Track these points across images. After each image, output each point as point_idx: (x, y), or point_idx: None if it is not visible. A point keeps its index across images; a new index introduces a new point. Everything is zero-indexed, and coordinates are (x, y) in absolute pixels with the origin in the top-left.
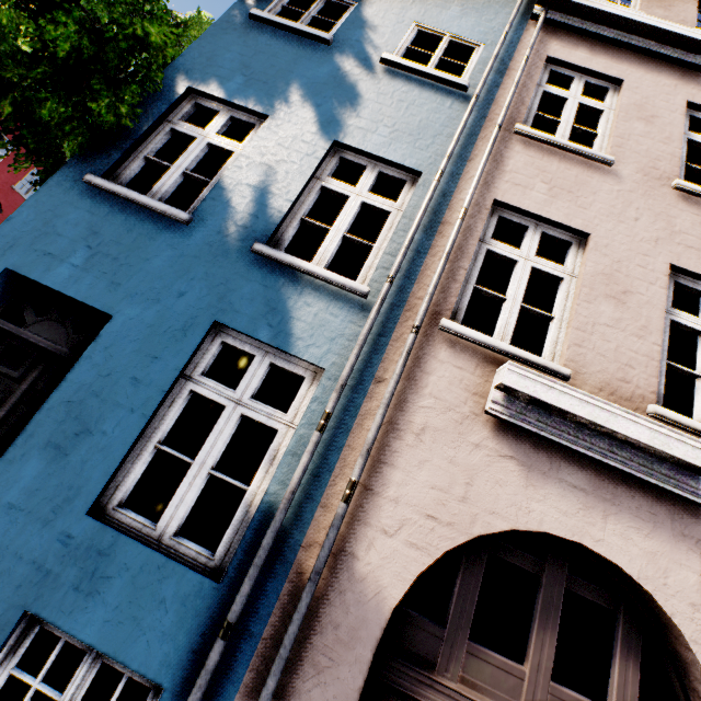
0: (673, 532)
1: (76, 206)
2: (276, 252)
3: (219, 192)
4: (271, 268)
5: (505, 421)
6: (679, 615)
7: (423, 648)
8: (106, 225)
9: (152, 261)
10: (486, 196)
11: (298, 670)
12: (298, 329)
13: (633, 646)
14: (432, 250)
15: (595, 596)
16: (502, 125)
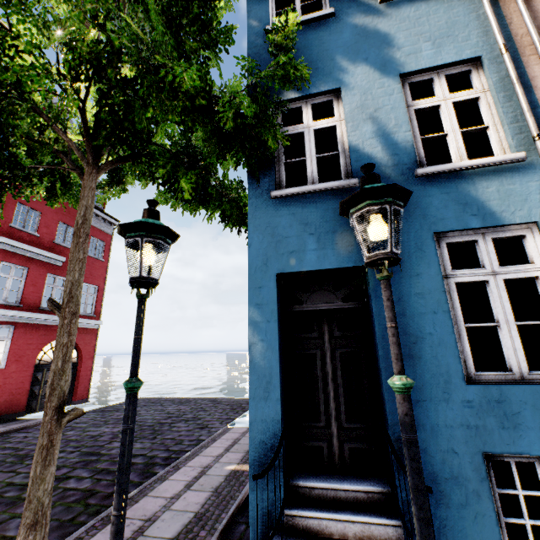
0: None
1: (279, 216)
2: (436, 167)
3: (356, 154)
4: (438, 180)
5: None
6: None
7: None
8: (308, 215)
9: None
10: None
11: None
12: (494, 207)
13: None
14: None
15: None
16: None
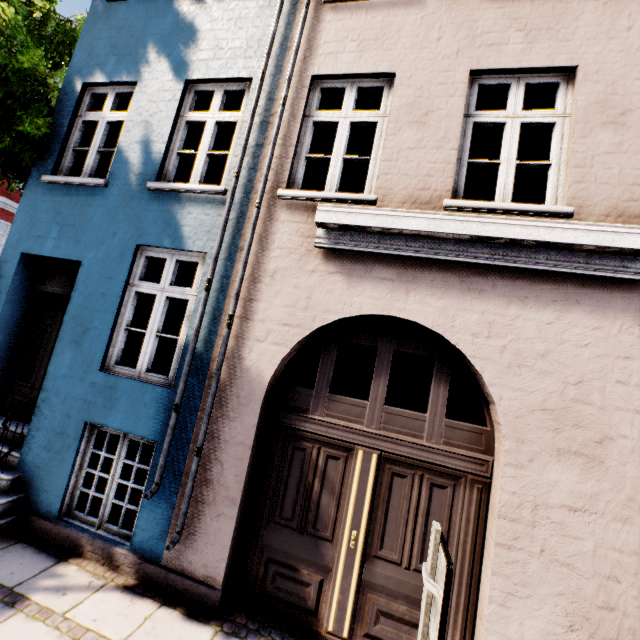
0: (460, 290)
1: (44, 200)
2: (161, 184)
3: (120, 155)
4: (162, 197)
5: (329, 249)
6: (462, 343)
7: (301, 403)
8: (63, 206)
9: (93, 219)
10: (305, 76)
11: (221, 422)
12: (186, 232)
13: (444, 374)
14: (267, 140)
15: (417, 350)
16: (309, 2)
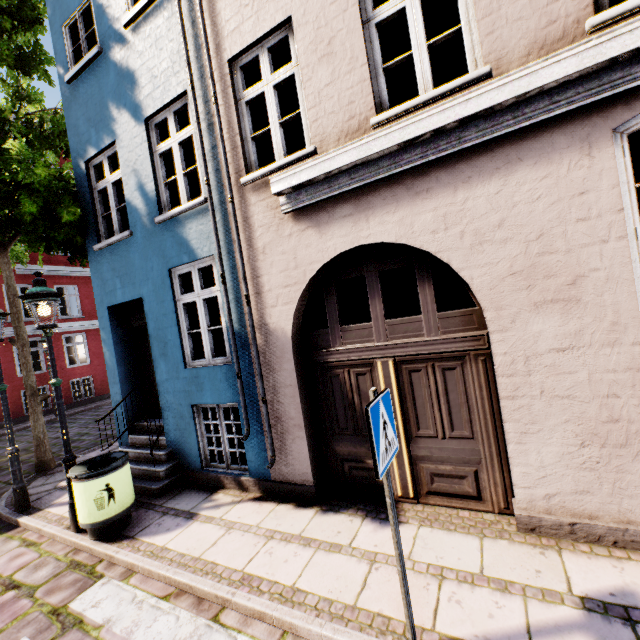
0: (410, 197)
1: (102, 264)
2: (163, 216)
3: (130, 207)
4: (169, 226)
5: (295, 210)
6: (426, 244)
7: (323, 342)
8: (114, 262)
9: (136, 263)
10: (223, 64)
11: (271, 375)
12: (194, 245)
13: (426, 276)
14: (218, 140)
15: (398, 264)
16: None
